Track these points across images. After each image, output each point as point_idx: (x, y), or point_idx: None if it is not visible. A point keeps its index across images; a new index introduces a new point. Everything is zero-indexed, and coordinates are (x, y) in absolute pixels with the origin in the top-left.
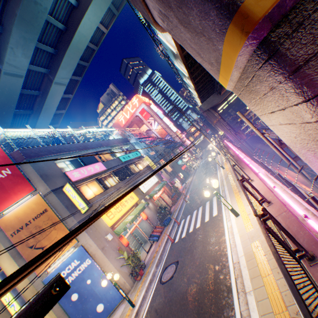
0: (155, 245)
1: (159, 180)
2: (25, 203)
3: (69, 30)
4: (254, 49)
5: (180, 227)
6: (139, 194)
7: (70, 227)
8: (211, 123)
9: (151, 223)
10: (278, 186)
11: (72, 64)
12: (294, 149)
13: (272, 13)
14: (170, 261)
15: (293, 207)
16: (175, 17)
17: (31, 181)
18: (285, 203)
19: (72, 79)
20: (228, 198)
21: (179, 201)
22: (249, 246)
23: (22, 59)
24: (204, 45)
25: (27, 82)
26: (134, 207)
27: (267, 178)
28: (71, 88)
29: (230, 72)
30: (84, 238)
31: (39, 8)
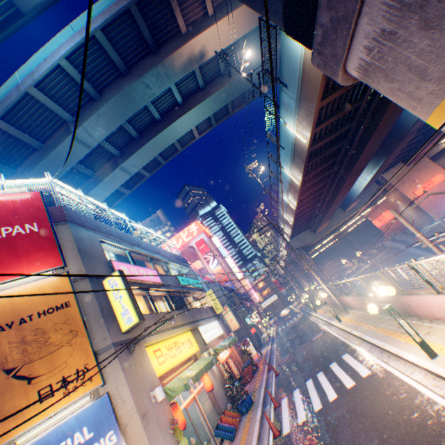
0: None
1: (224, 332)
2: (37, 282)
3: (163, 121)
4: None
5: (284, 409)
6: (199, 342)
7: (97, 349)
8: (294, 274)
9: (216, 403)
10: None
11: (151, 154)
12: None
13: None
14: None
15: None
16: (418, 21)
17: (62, 250)
18: None
19: (139, 173)
20: (385, 345)
21: (258, 375)
22: None
23: (102, 129)
24: None
25: (88, 157)
26: (192, 360)
27: None
28: (133, 182)
29: None
30: (114, 381)
31: (149, 91)
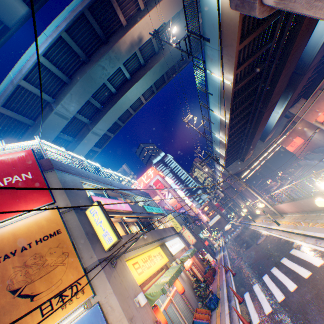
0: None
1: (185, 245)
2: (33, 216)
3: (118, 94)
4: None
5: (248, 302)
6: (167, 254)
7: (85, 266)
8: (231, 196)
9: (188, 303)
10: None
11: (112, 119)
12: None
13: None
14: None
15: None
16: None
17: (51, 190)
18: None
19: (105, 135)
20: None
21: (217, 277)
22: None
23: (75, 104)
24: None
25: (67, 127)
26: (164, 269)
27: None
28: (102, 142)
29: None
30: (103, 291)
31: (105, 72)
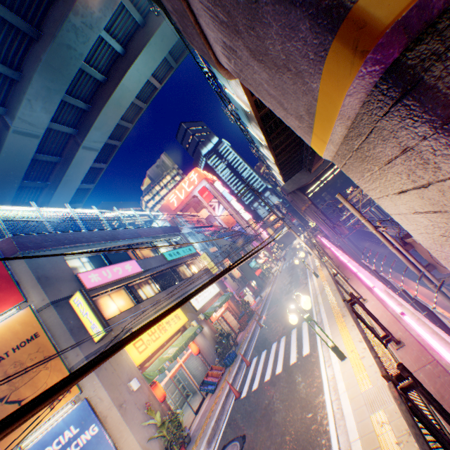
0: (209, 400)
1: (221, 289)
2: (5, 322)
3: (110, 81)
4: (375, 81)
5: (250, 370)
6: (189, 311)
7: (72, 365)
8: (299, 211)
9: (205, 361)
10: (407, 311)
11: (110, 124)
12: (439, 255)
13: (408, 17)
14: (232, 433)
15: (439, 353)
16: (245, 47)
17: (21, 285)
18: (424, 342)
19: (108, 144)
20: (326, 326)
21: (250, 325)
22: (368, 420)
23: (41, 114)
24: (289, 87)
25: (44, 144)
26: (180, 333)
27: (388, 297)
28: (106, 155)
29: (330, 128)
30: (92, 386)
31: (73, 53)
